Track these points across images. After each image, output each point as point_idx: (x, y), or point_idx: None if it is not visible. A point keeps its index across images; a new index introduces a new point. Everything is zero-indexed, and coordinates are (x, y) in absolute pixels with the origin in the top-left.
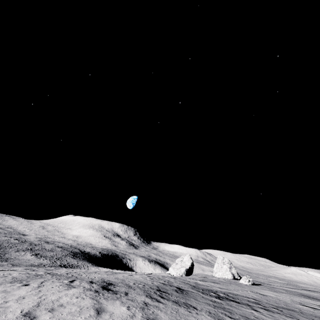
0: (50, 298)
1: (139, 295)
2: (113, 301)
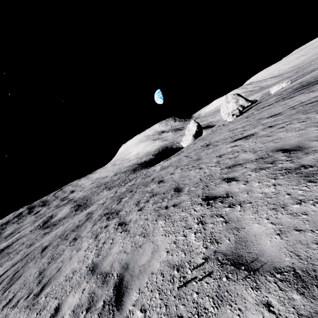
0: None
1: None
2: None
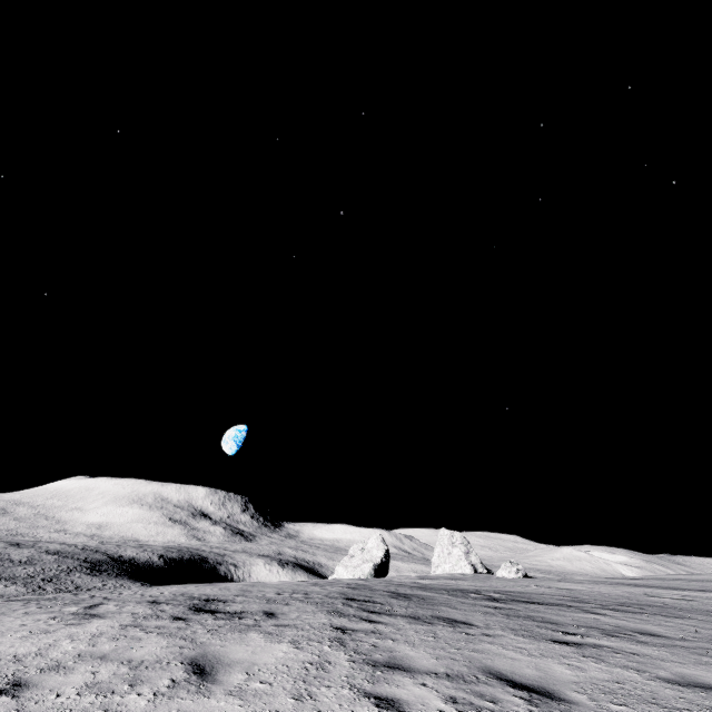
0: (9, 653)
1: (308, 614)
2: (240, 634)
